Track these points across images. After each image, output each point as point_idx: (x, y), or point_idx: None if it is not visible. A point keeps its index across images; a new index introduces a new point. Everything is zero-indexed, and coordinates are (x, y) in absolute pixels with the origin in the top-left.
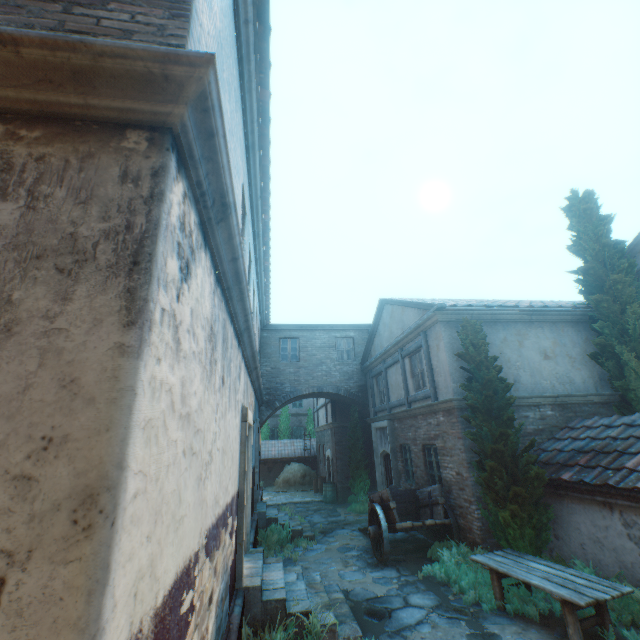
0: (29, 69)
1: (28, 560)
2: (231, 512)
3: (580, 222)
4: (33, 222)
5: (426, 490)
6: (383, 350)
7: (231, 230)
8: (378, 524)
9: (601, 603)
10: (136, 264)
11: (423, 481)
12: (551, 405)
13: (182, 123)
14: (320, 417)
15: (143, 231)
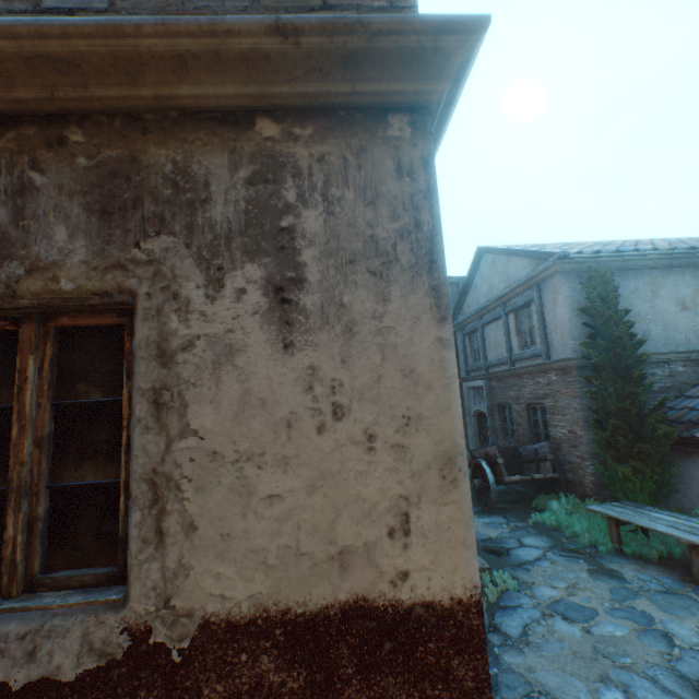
0: (301, 59)
1: (419, 502)
2: None
3: None
4: (336, 228)
5: (531, 447)
6: (481, 306)
7: None
8: (483, 478)
9: None
10: (432, 263)
11: (525, 439)
12: (683, 361)
13: (439, 100)
14: None
15: (430, 228)
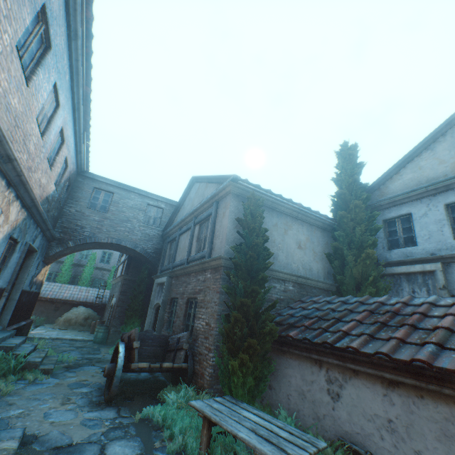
0: None
1: None
2: None
3: (344, 163)
4: None
5: (177, 337)
6: (182, 218)
7: None
8: (117, 362)
9: None
10: None
11: (179, 330)
12: (293, 283)
13: None
14: (118, 272)
15: None
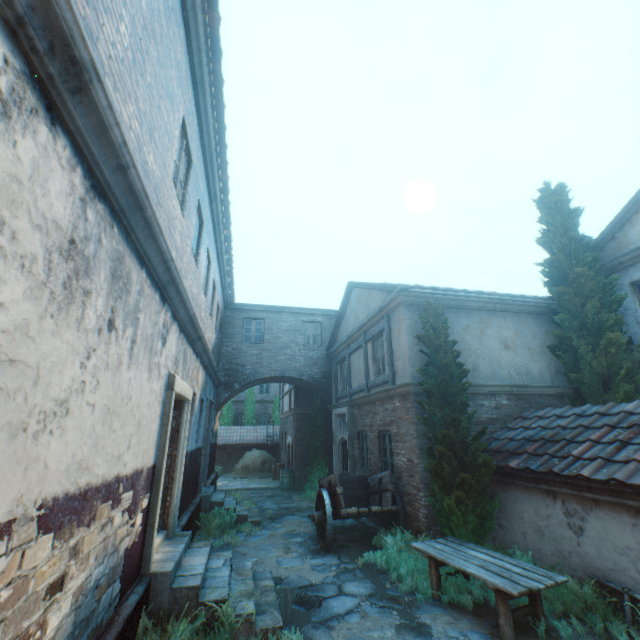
0: None
1: None
2: (132, 487)
3: (550, 214)
4: None
5: (377, 477)
6: (348, 335)
7: (101, 114)
8: (324, 510)
9: (535, 592)
10: None
11: (376, 468)
12: (507, 395)
13: None
14: (285, 404)
15: None
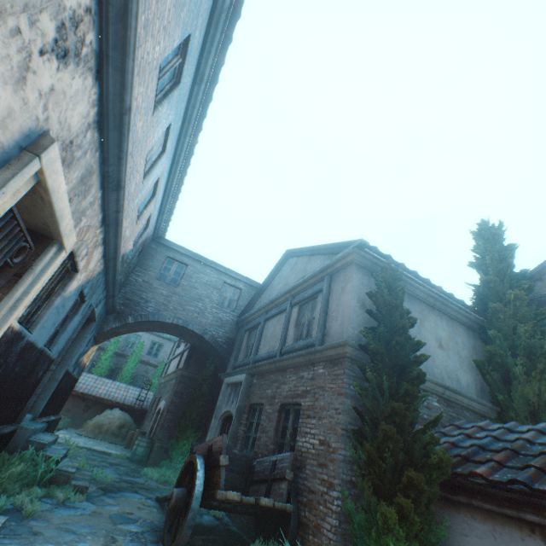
0: None
1: None
2: None
3: (486, 244)
4: None
5: (270, 459)
6: (271, 298)
7: None
8: (190, 487)
9: None
10: None
11: (266, 451)
12: (438, 396)
13: None
14: (171, 367)
15: None
